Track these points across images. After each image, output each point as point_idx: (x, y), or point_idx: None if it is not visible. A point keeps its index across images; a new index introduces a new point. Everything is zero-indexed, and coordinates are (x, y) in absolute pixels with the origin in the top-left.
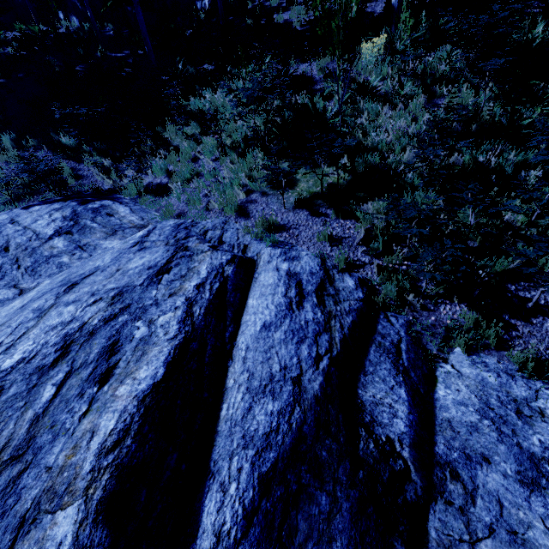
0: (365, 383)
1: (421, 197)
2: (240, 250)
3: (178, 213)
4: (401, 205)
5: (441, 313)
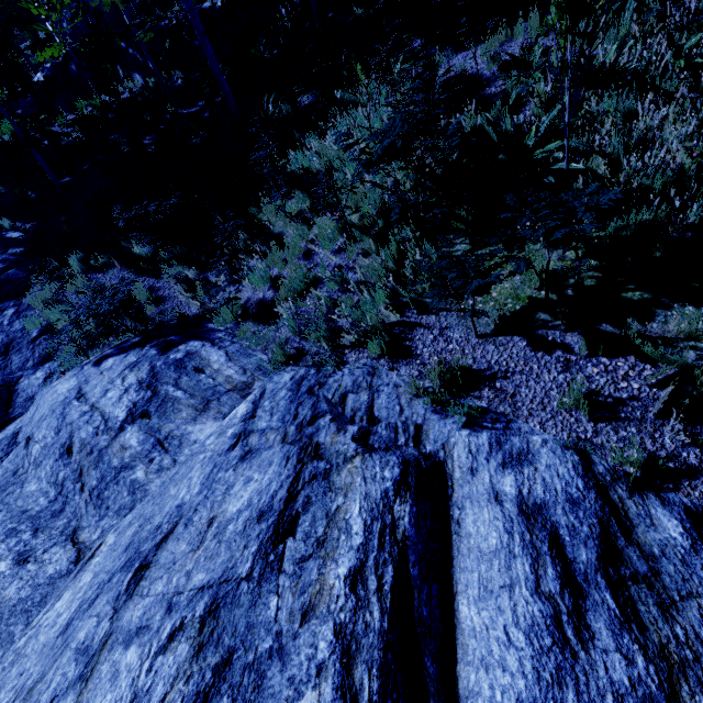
0: None
1: None
2: (410, 438)
3: (295, 354)
4: None
5: None
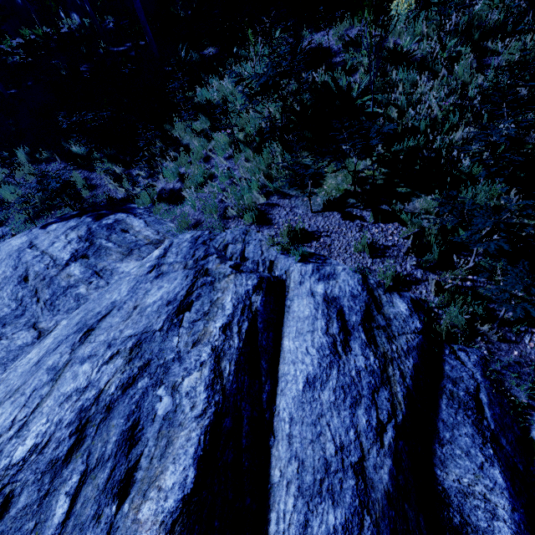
0: (444, 458)
1: (484, 190)
2: (266, 268)
3: (194, 223)
4: (464, 208)
5: (526, 346)
